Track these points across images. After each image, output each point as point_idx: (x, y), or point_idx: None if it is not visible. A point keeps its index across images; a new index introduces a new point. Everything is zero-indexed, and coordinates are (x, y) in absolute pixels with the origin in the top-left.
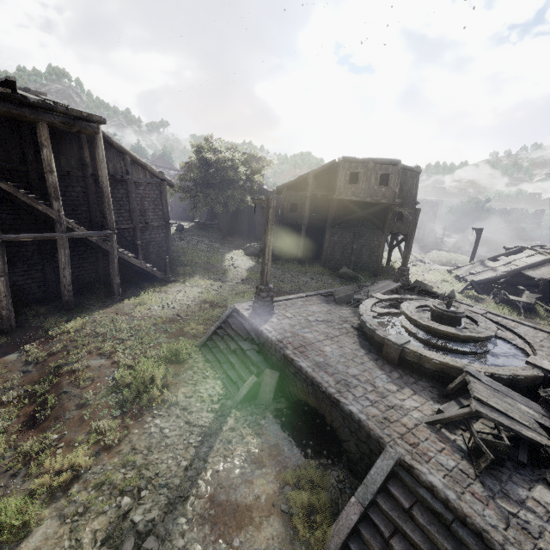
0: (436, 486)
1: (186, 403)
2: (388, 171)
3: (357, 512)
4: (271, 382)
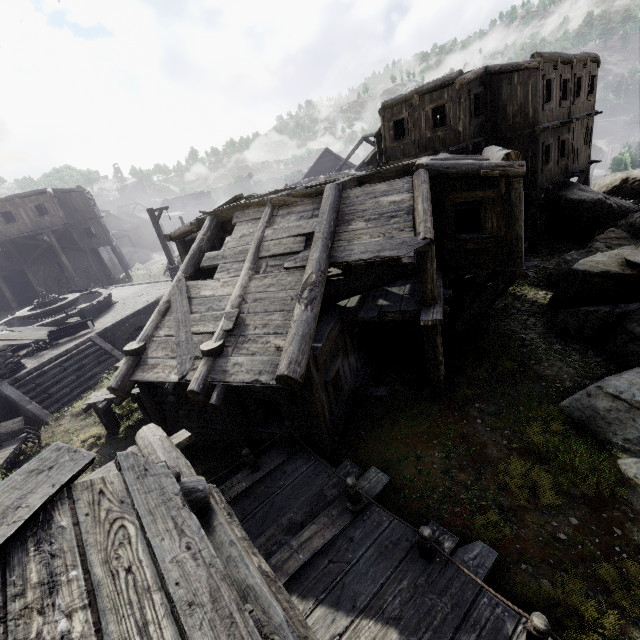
0: None
1: None
2: (40, 201)
3: None
4: None
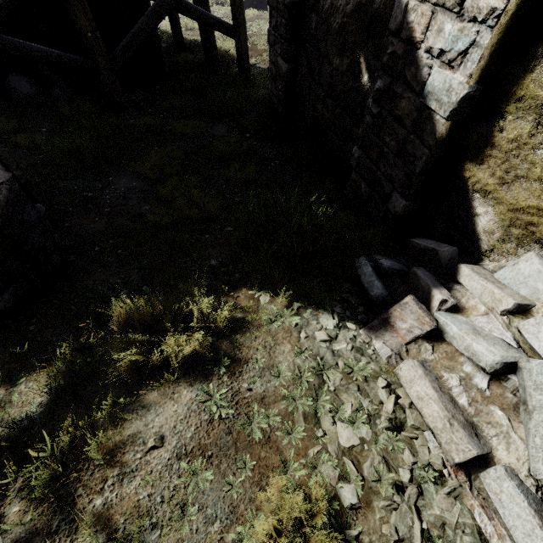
0: None
1: None
2: None
3: None
4: None
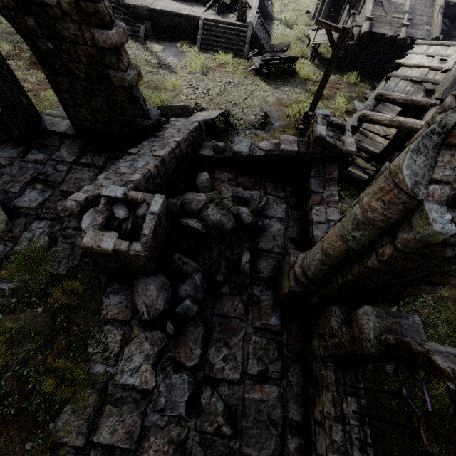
0: (214, 19)
1: (127, 47)
2: None
3: (200, 38)
4: (149, 27)
